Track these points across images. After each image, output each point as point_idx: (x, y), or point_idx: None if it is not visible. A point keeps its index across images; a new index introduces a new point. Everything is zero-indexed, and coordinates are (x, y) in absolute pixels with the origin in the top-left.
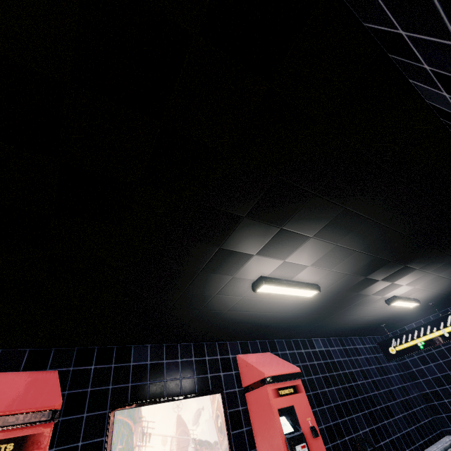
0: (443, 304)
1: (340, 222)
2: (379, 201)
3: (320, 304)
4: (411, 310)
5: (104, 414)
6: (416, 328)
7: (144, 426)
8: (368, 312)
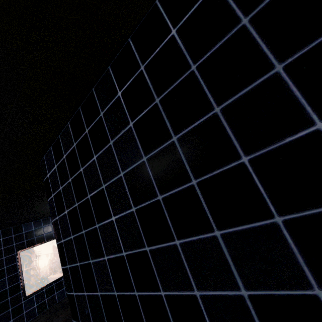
0: None
1: None
2: None
3: None
4: None
5: (14, 255)
6: None
7: (36, 253)
8: None
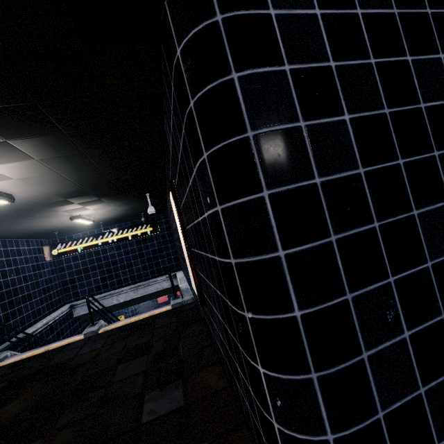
0: (108, 224)
1: (72, 159)
2: (110, 159)
3: (3, 211)
4: (86, 225)
5: None
6: (83, 237)
7: None
8: (50, 222)
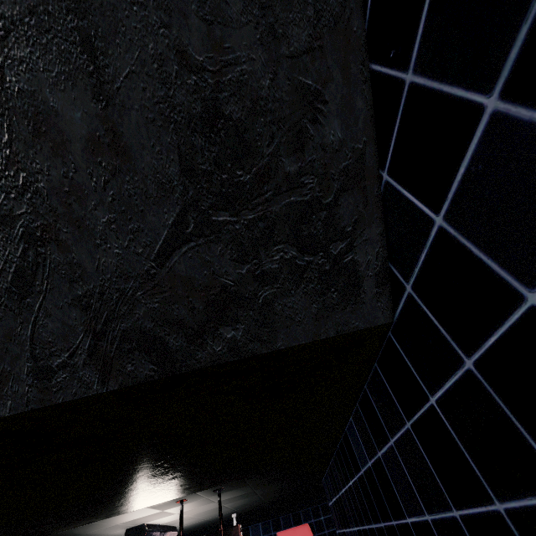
0: None
1: None
2: None
3: None
4: None
5: None
6: None
7: None
8: None
